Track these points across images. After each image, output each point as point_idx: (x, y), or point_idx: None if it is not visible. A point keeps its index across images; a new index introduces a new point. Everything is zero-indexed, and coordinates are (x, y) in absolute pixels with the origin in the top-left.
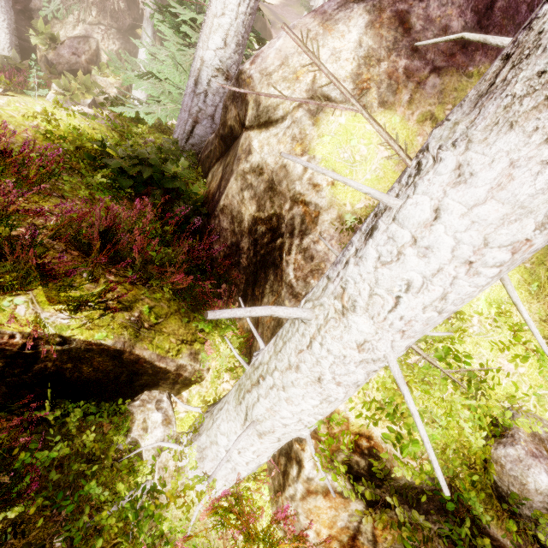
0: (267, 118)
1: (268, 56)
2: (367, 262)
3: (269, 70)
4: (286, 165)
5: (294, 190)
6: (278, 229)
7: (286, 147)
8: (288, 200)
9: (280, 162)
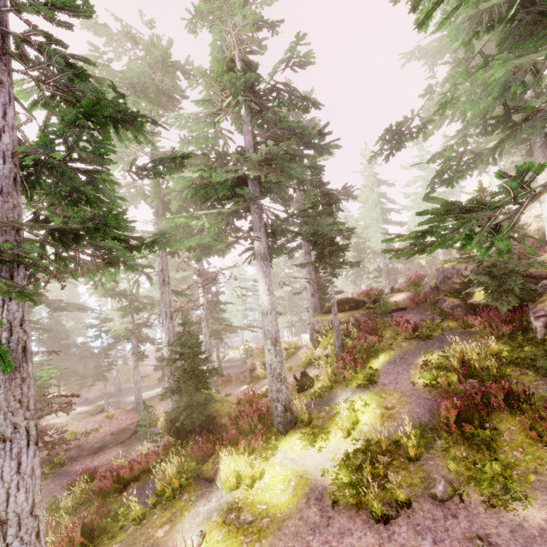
0: (529, 225)
1: (522, 219)
2: (544, 214)
3: (524, 220)
4: (538, 225)
5: (542, 226)
6: (544, 233)
7: (536, 224)
8: (542, 228)
9: (537, 226)
